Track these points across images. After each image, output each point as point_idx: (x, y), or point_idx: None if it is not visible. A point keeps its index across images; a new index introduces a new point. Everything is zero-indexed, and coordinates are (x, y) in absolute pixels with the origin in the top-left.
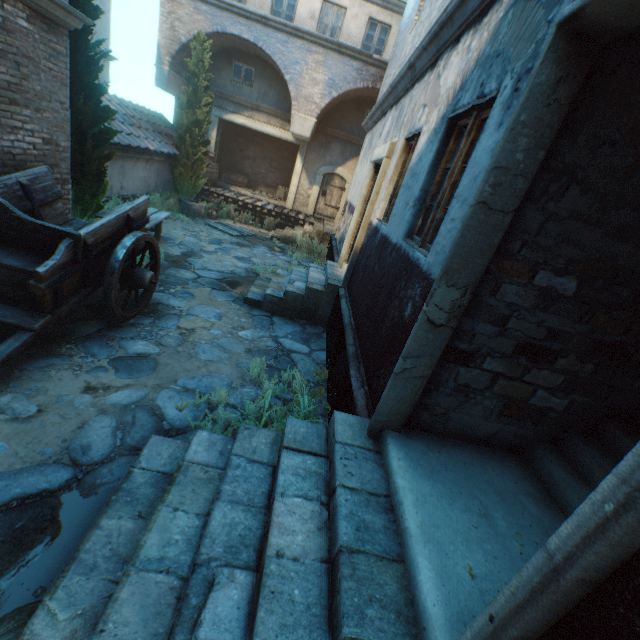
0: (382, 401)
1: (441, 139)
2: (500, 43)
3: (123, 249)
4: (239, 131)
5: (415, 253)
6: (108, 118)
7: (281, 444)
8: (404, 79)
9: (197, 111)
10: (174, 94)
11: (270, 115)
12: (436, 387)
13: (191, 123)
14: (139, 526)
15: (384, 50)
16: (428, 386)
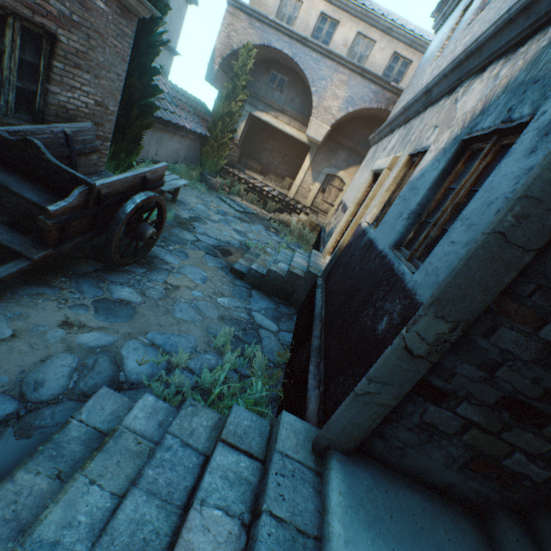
0: (335, 418)
1: (450, 159)
2: (540, 69)
3: (132, 204)
4: (264, 127)
5: (401, 266)
6: (155, 95)
7: (220, 433)
8: (418, 102)
9: (232, 104)
10: (218, 88)
11: (292, 118)
12: (397, 418)
13: (225, 113)
14: (53, 488)
15: (401, 80)
16: (389, 414)
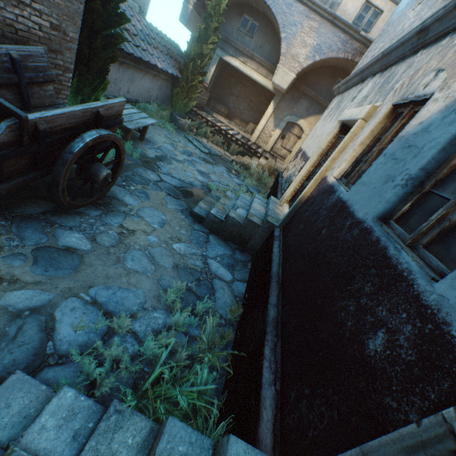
0: None
1: None
2: None
3: (81, 143)
4: (232, 72)
5: (401, 255)
6: (121, 24)
7: None
8: (404, 45)
9: (204, 46)
10: (191, 30)
11: (260, 64)
12: None
13: (196, 55)
14: None
15: (370, 31)
16: None
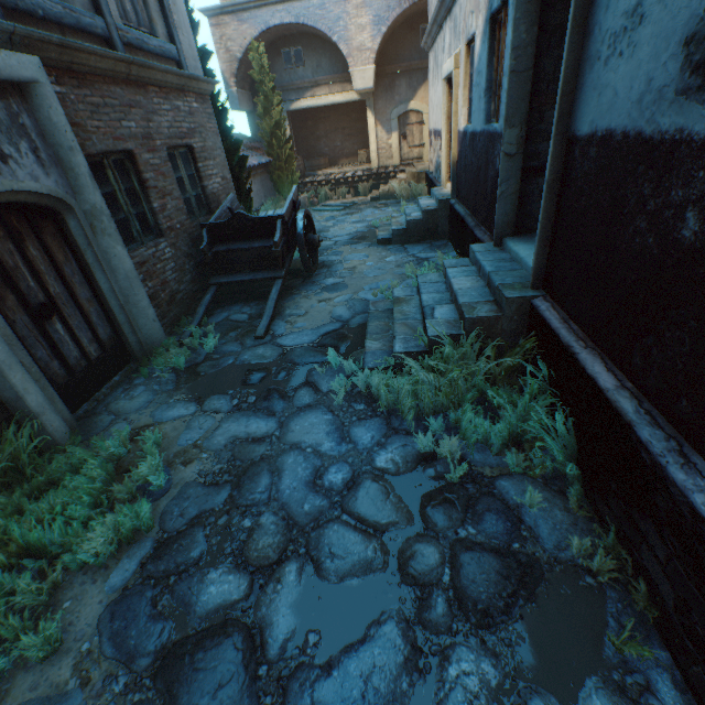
0: (496, 220)
1: (489, 38)
2: None
3: (300, 221)
4: (304, 116)
5: (493, 127)
6: (239, 148)
7: (444, 272)
8: None
9: (273, 114)
10: (245, 110)
11: (329, 84)
12: (527, 199)
13: (272, 128)
14: (387, 323)
15: None
16: (522, 200)
